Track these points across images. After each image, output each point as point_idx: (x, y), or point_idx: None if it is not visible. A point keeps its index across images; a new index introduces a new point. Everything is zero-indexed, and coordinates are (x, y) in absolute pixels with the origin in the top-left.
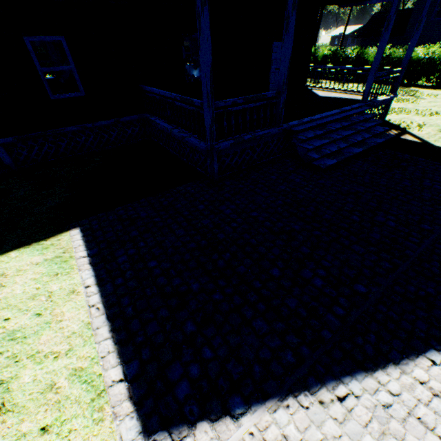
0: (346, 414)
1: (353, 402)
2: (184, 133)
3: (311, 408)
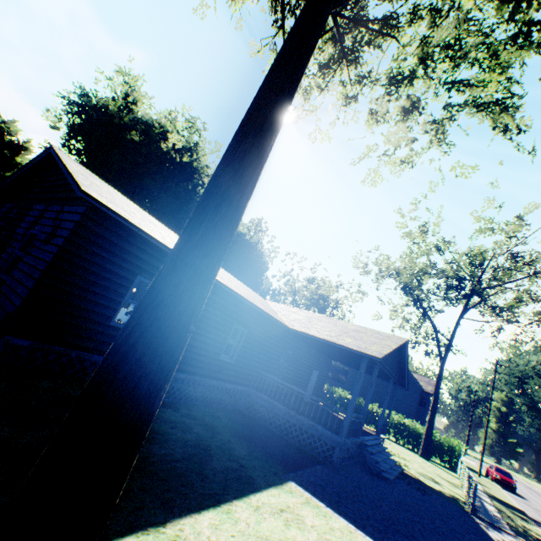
0: None
1: None
2: (310, 421)
3: None
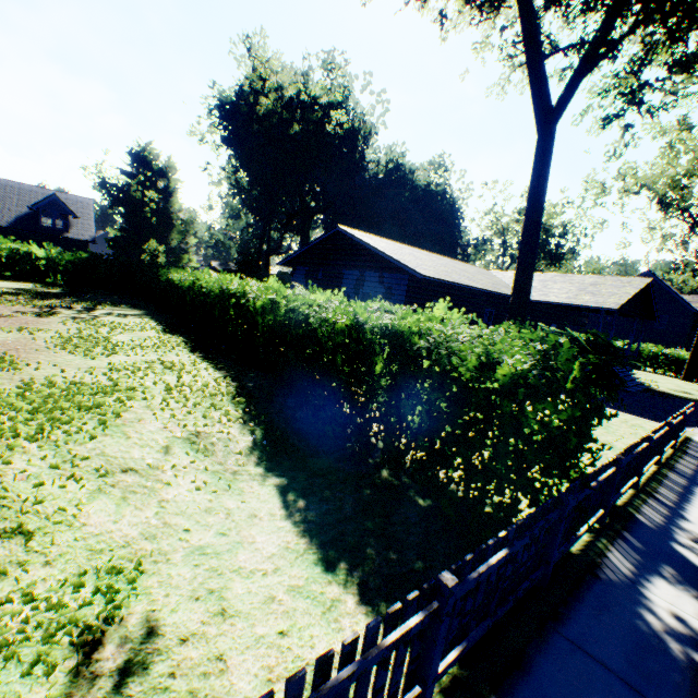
0: None
1: None
2: None
3: None
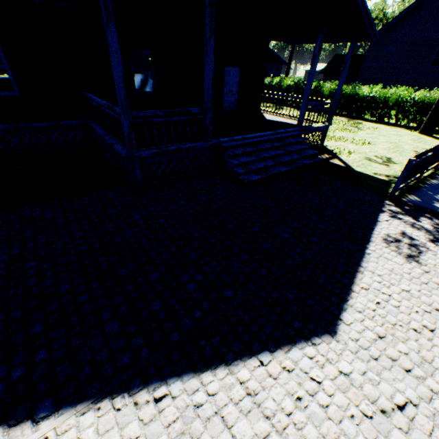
0: (155, 415)
1: (167, 403)
2: (114, 140)
3: (122, 410)
